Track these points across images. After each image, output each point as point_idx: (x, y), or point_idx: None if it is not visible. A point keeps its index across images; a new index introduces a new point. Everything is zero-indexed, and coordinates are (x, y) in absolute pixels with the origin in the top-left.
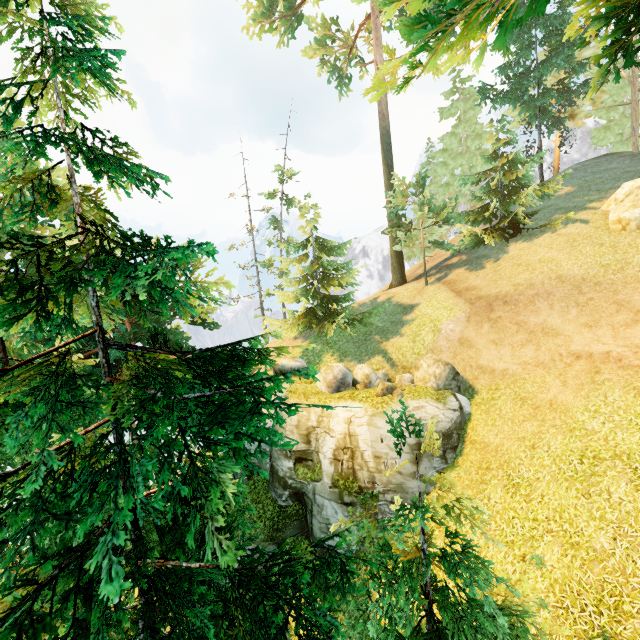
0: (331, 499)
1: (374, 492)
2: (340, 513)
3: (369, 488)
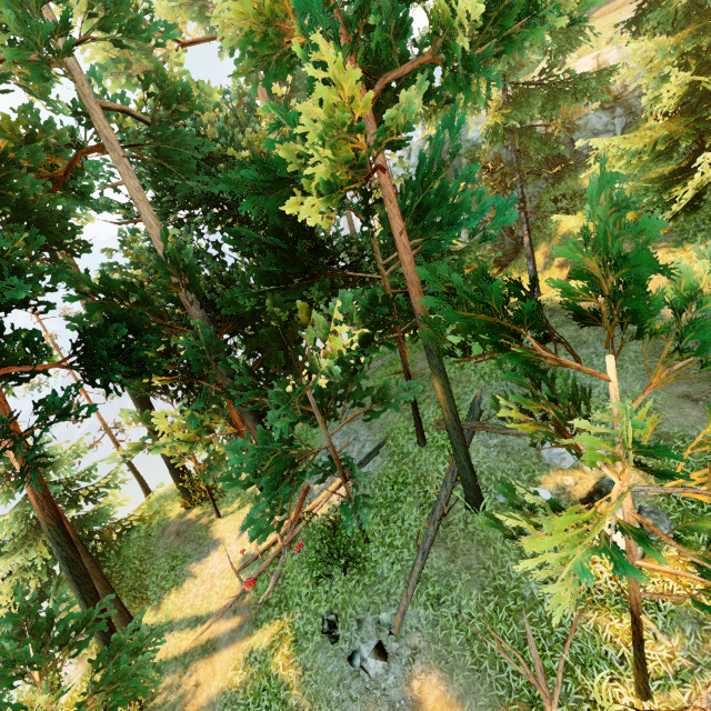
0: (595, 112)
1: (627, 94)
2: (604, 118)
3: (622, 93)
